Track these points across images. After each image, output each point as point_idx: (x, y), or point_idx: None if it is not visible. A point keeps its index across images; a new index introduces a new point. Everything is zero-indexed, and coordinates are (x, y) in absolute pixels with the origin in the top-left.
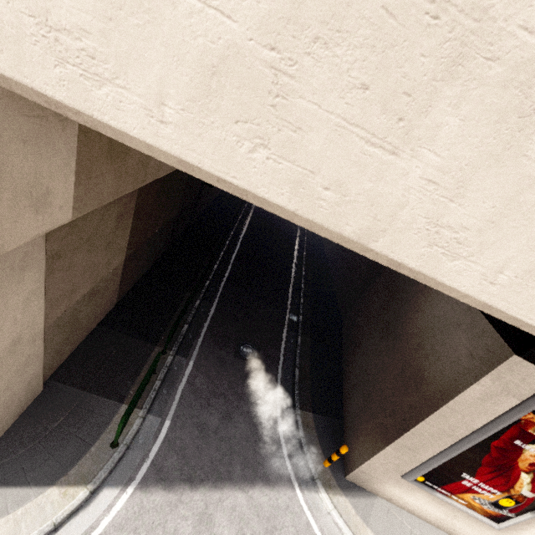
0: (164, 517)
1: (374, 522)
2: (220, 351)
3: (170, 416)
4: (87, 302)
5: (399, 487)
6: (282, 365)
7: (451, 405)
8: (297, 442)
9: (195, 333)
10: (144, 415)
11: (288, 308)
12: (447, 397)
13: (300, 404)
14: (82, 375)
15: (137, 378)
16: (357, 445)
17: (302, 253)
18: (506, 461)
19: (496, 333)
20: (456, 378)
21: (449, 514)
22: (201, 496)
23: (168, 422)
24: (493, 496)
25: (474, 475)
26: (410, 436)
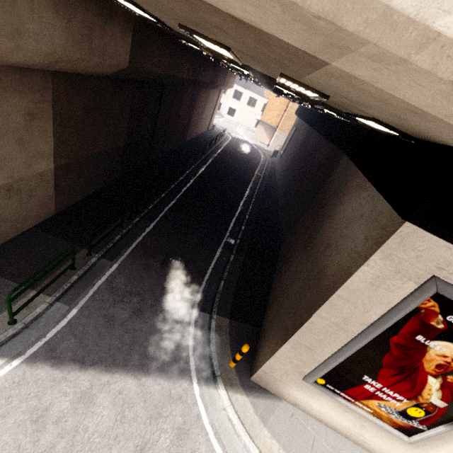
0: (43, 390)
1: (273, 423)
2: (148, 259)
3: (79, 306)
4: (6, 196)
5: (303, 391)
6: (209, 277)
7: (342, 292)
8: (206, 342)
9: (126, 243)
10: (51, 301)
11: (228, 232)
12: (338, 285)
13: (218, 310)
14: (2, 264)
15: (56, 271)
16: (264, 348)
17: (253, 193)
18: (410, 362)
19: (392, 209)
20: (349, 264)
21: (356, 423)
22: (89, 377)
23: (75, 310)
24: (400, 403)
25: (376, 378)
26: (304, 332)
